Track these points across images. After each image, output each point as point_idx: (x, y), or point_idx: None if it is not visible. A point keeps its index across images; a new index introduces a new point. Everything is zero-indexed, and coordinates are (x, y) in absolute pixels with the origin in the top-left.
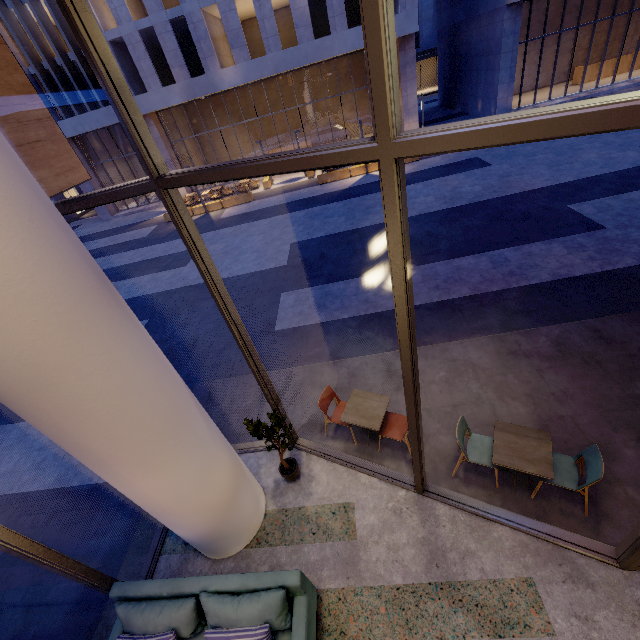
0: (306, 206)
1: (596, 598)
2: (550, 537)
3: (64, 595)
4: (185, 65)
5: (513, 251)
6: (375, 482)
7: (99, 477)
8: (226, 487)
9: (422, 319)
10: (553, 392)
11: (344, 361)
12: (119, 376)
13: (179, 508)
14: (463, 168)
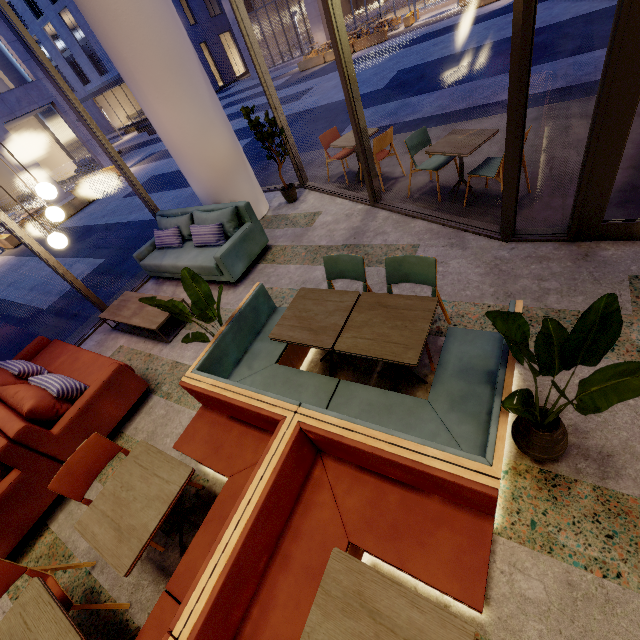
0: (437, 35)
1: (461, 254)
2: (455, 223)
3: None
4: None
5: None
6: (345, 202)
7: None
8: (224, 158)
9: (485, 113)
10: (566, 141)
11: None
12: None
13: (188, 152)
14: None
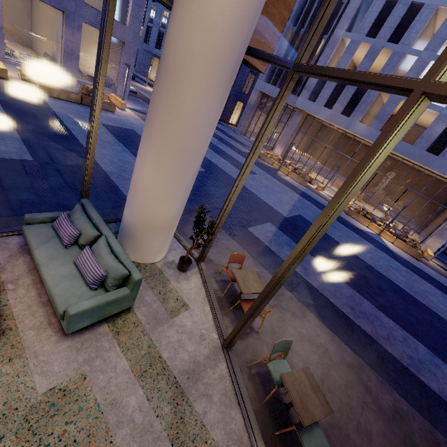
0: None
1: None
2: None
3: (64, 198)
4: (344, 106)
5: (427, 351)
6: (210, 316)
7: (122, 186)
8: (161, 219)
9: (324, 307)
10: (360, 422)
11: (262, 268)
12: (196, 107)
13: (141, 197)
14: (444, 290)
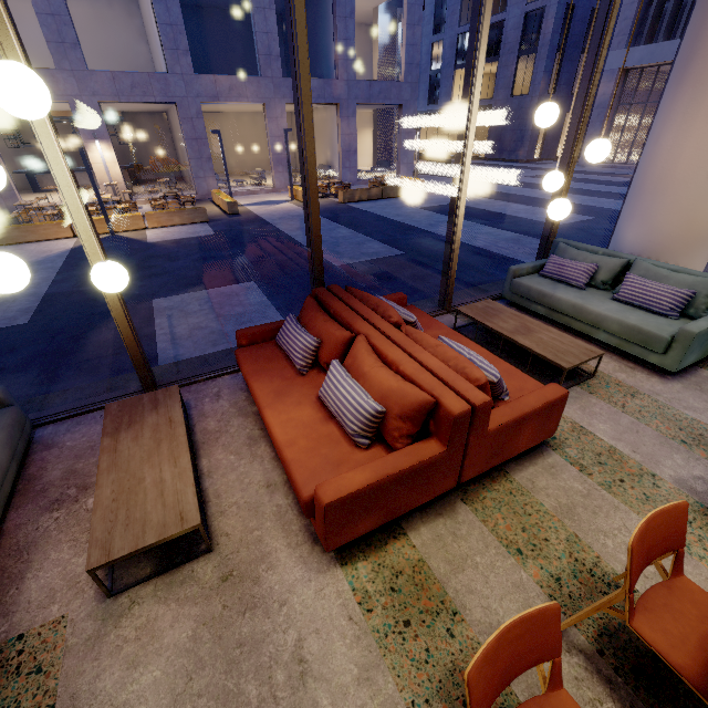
0: None
1: None
2: None
3: (471, 277)
4: None
5: None
6: None
7: (513, 256)
8: None
9: None
10: None
11: None
12: None
13: (678, 192)
14: None
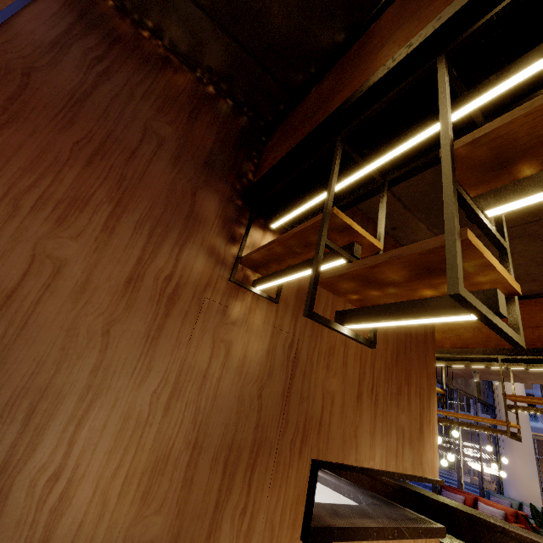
0: None
1: None
2: None
3: None
4: None
5: None
6: None
7: None
8: (536, 493)
9: None
10: None
11: None
12: (526, 433)
13: (521, 480)
14: None
